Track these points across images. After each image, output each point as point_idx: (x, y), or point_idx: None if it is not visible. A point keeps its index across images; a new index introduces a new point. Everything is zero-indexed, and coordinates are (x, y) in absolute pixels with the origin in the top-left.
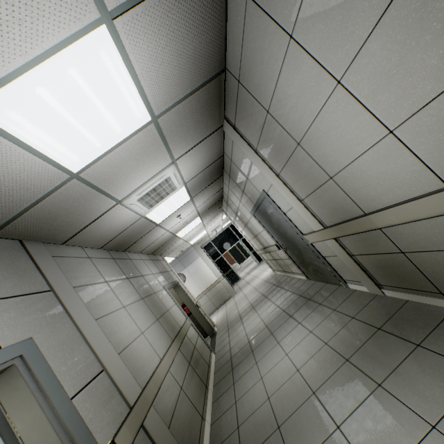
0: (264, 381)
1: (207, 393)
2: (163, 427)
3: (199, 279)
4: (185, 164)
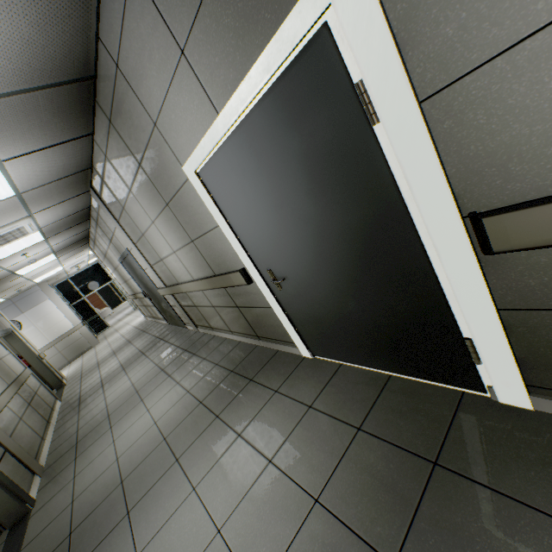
0: (107, 399)
1: (49, 426)
2: (5, 435)
3: (45, 328)
4: (44, 215)
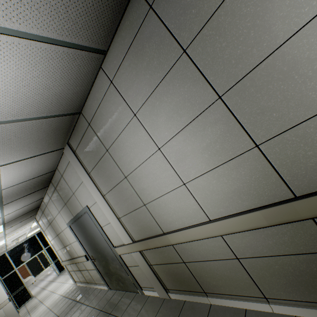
0: None
1: None
2: None
3: None
4: (11, 171)
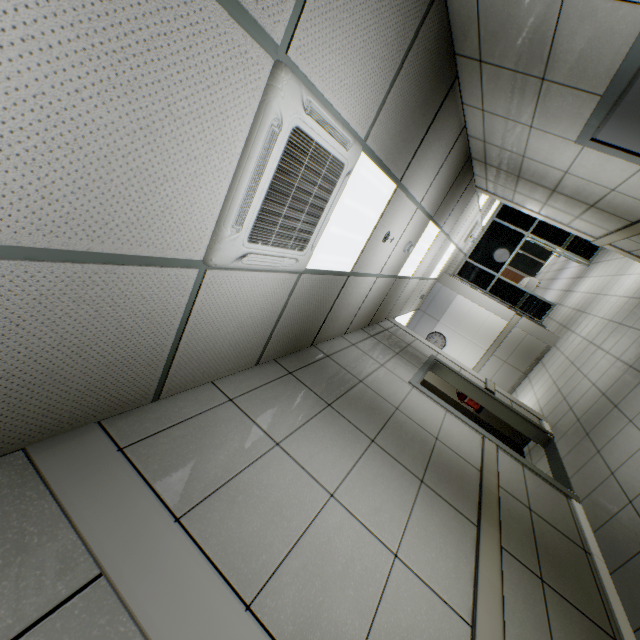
0: None
1: None
2: None
3: (470, 333)
4: (327, 60)
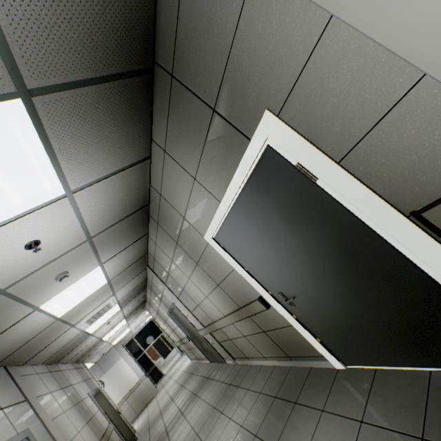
0: None
1: None
2: None
3: (120, 384)
4: (121, 291)
